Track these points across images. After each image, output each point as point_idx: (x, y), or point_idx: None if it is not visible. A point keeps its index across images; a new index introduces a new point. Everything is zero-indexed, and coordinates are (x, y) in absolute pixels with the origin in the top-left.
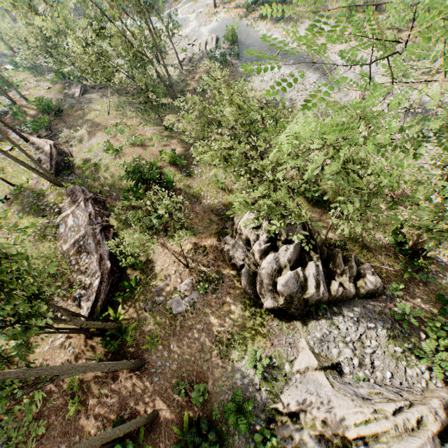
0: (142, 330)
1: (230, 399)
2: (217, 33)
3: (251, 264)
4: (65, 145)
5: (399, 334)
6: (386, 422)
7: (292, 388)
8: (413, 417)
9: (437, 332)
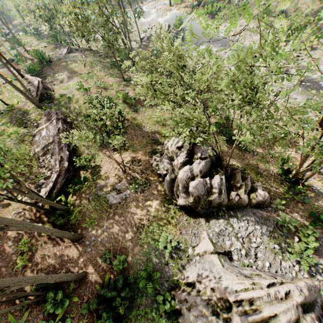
0: (84, 214)
1: (143, 269)
2: (169, 22)
3: (172, 174)
4: (50, 84)
5: (278, 236)
6: (261, 291)
7: (192, 266)
8: (283, 290)
9: (308, 237)
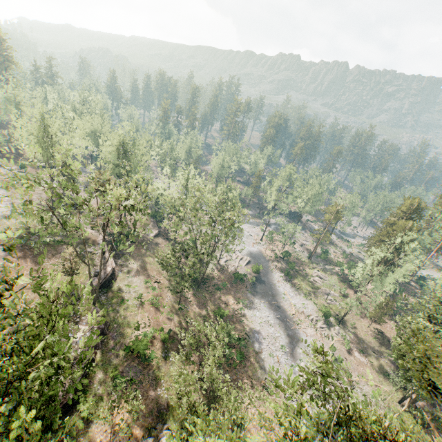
0: None
1: None
2: (252, 256)
3: None
4: (118, 268)
5: None
6: None
7: None
8: None
9: None
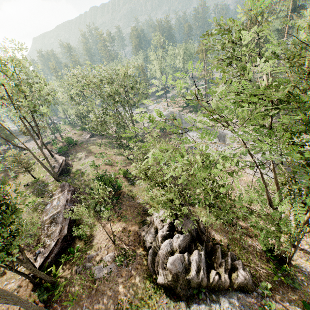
0: (68, 288)
1: None
2: (166, 116)
3: (156, 247)
4: (71, 161)
5: None
6: None
7: None
8: None
9: None
